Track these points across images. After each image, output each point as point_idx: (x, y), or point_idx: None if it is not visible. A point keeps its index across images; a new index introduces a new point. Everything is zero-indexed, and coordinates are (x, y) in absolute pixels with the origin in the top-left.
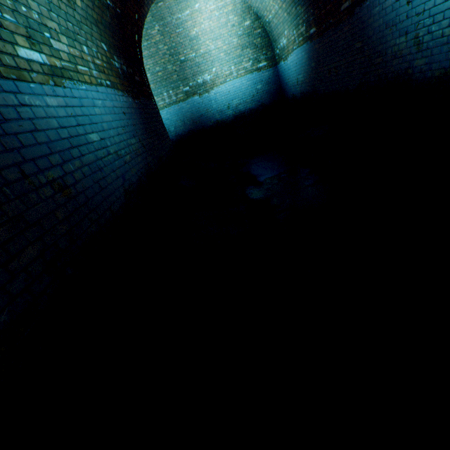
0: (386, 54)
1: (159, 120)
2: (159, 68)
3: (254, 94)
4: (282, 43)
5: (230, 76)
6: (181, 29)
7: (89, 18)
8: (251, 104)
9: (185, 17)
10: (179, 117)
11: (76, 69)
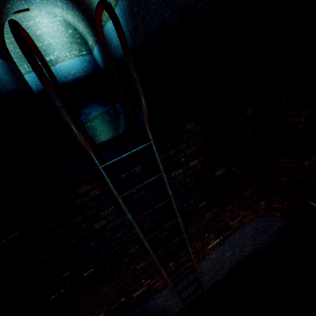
0: (112, 50)
1: (21, 74)
2: (19, 50)
3: (83, 68)
4: (90, 43)
5: (67, 58)
6: (29, 30)
7: None
8: (82, 73)
9: (31, 24)
10: (38, 80)
11: None
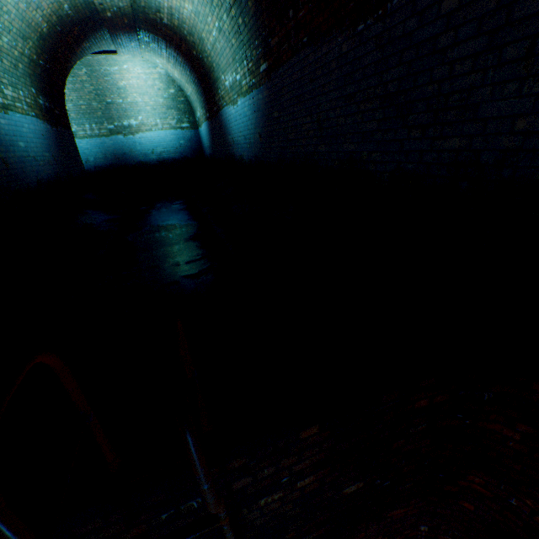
0: (228, 142)
1: (74, 147)
2: (84, 102)
3: (178, 147)
4: (198, 115)
5: (156, 127)
6: (109, 78)
7: (26, 74)
8: (175, 154)
9: (115, 71)
10: (101, 150)
11: (15, 105)
